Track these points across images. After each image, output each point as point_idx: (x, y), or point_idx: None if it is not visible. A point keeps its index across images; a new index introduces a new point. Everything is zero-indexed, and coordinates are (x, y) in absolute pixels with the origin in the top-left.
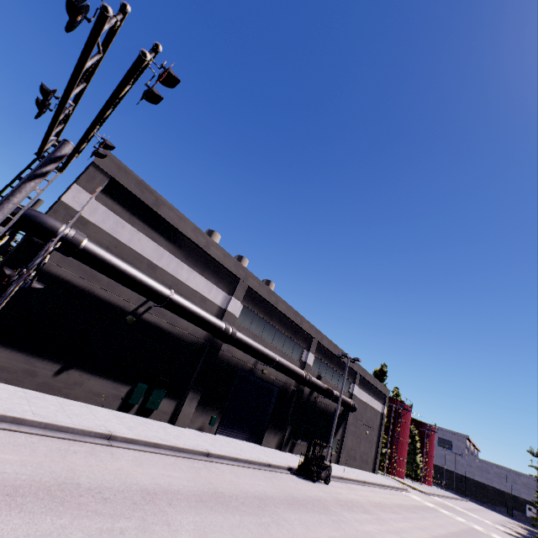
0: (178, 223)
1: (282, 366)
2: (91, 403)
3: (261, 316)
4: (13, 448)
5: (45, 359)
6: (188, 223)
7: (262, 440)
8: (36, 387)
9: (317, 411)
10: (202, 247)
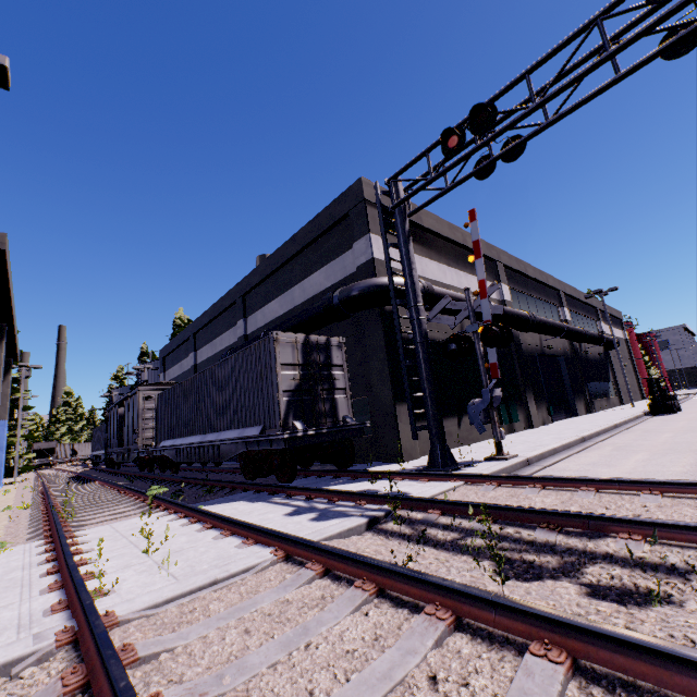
0: (438, 227)
1: (569, 331)
2: (486, 439)
3: (520, 292)
4: (618, 457)
5: (447, 417)
6: (442, 222)
7: (577, 411)
8: (456, 444)
9: (590, 364)
10: (462, 244)
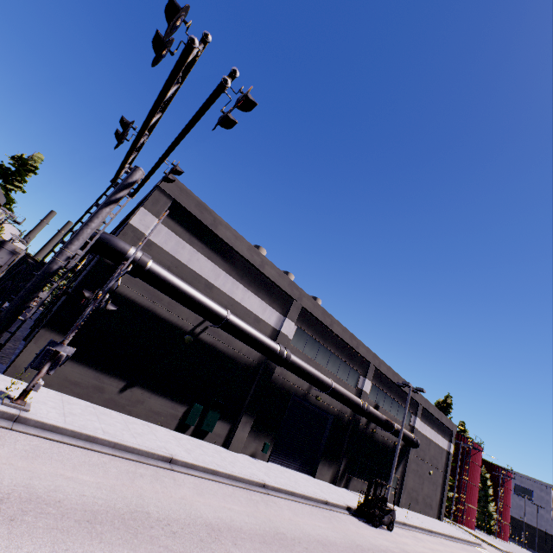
0: (234, 242)
1: (338, 394)
2: (151, 422)
3: (314, 338)
4: (89, 468)
5: (112, 376)
6: (244, 242)
7: (316, 472)
8: (103, 403)
9: (374, 444)
10: (256, 266)
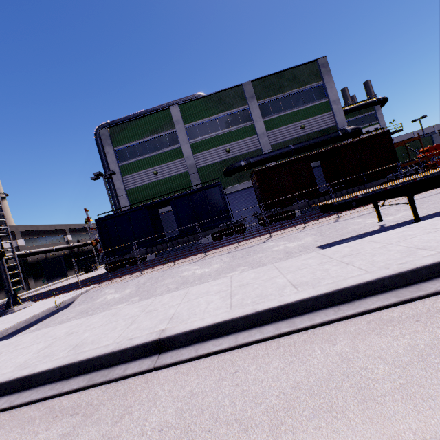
0: None
1: (59, 249)
2: None
3: (35, 238)
4: None
5: None
6: None
7: (68, 275)
8: None
9: (86, 253)
10: None
